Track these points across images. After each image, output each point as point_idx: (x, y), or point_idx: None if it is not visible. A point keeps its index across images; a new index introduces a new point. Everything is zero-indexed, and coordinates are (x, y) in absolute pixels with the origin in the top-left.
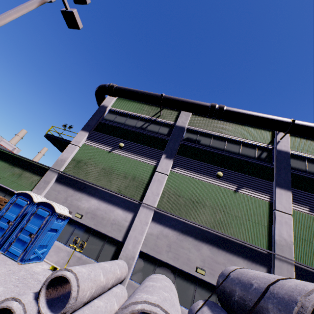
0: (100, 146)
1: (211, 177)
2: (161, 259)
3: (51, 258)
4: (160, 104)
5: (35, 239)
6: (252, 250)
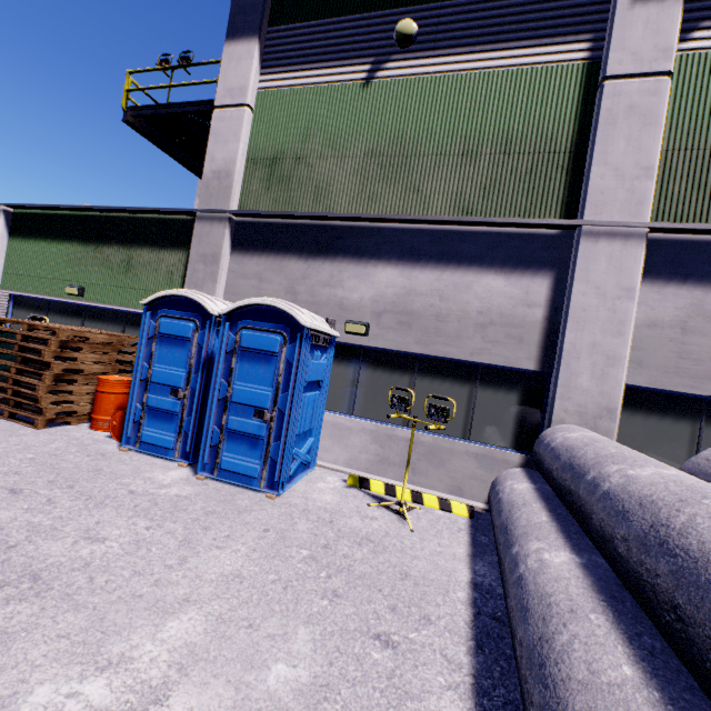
0: (321, 76)
1: None
2: None
3: (330, 454)
4: None
5: (280, 423)
6: None
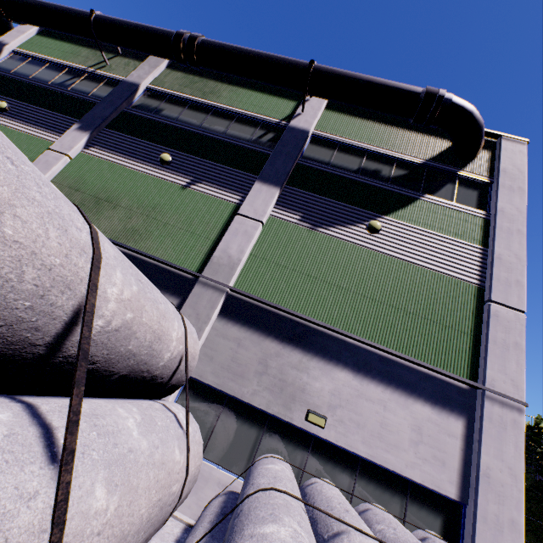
0: None
1: (152, 165)
2: None
3: None
4: (92, 34)
5: None
6: (168, 274)
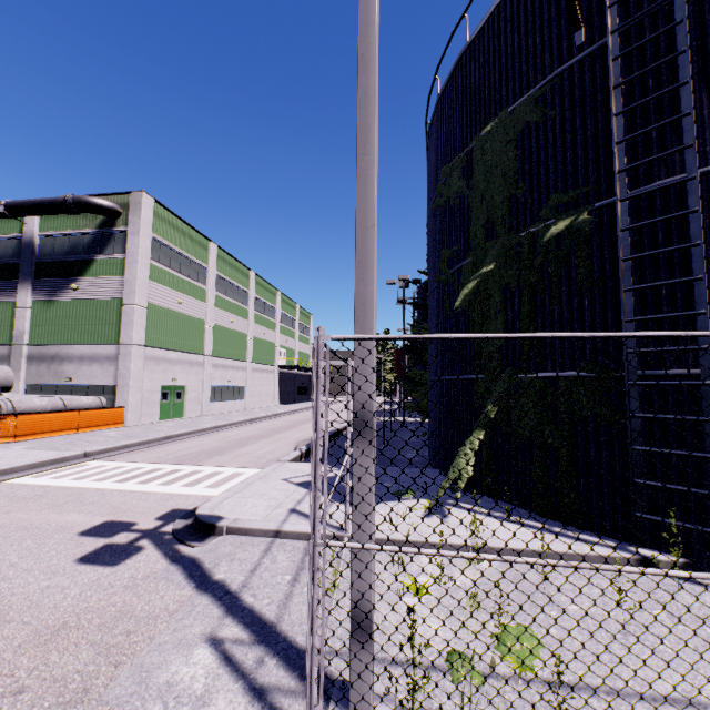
0: None
1: None
2: None
3: None
4: None
5: None
6: (3, 349)
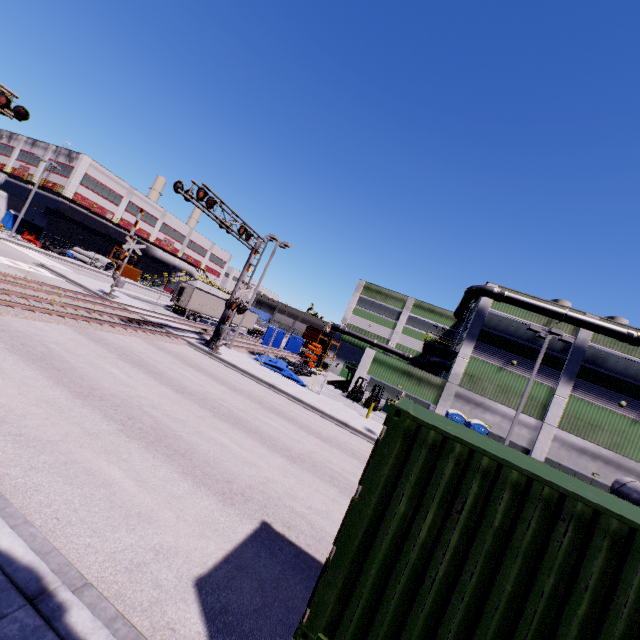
0: (489, 360)
1: (612, 405)
2: (563, 464)
3: None
4: (560, 321)
5: None
6: None
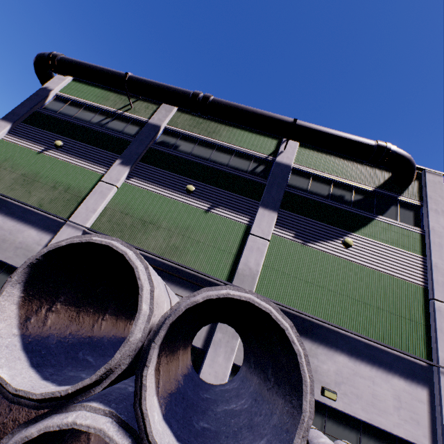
0: (27, 144)
1: (179, 193)
2: None
3: None
4: (125, 89)
5: None
6: (206, 282)
